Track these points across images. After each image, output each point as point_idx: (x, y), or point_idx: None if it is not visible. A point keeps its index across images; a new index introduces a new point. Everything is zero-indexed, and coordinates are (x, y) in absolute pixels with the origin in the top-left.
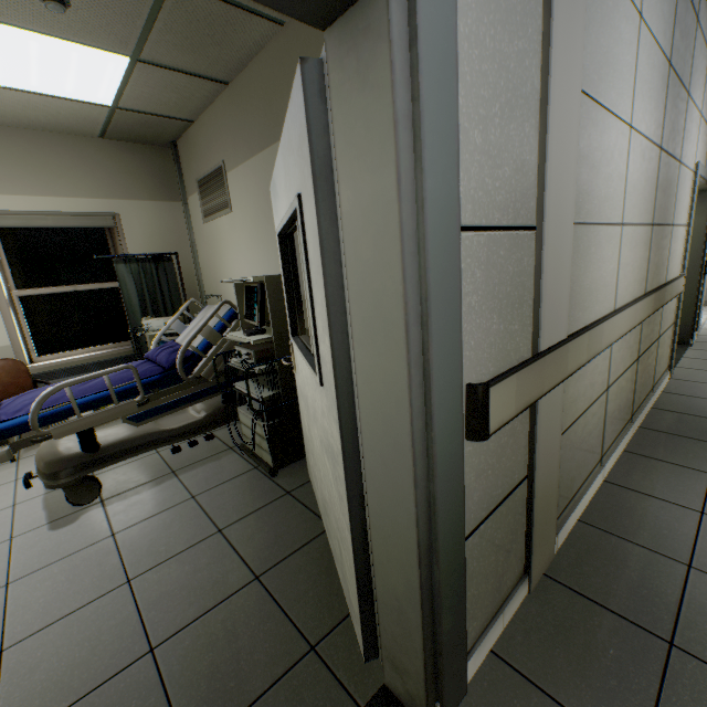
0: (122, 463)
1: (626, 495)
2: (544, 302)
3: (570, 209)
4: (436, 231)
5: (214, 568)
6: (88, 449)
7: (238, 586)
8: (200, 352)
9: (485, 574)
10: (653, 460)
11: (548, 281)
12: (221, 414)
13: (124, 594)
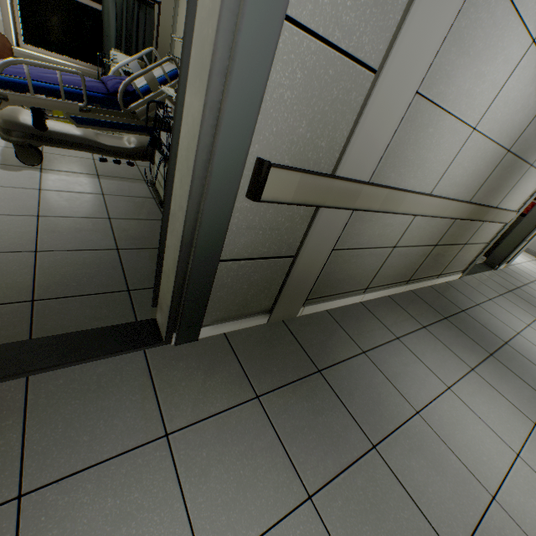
0: (65, 154)
1: (365, 313)
2: (355, 139)
3: (418, 76)
4: (258, 2)
5: (95, 234)
6: (38, 126)
7: (104, 248)
8: (139, 93)
9: (236, 292)
10: (400, 307)
11: (367, 124)
12: (144, 152)
13: (32, 221)
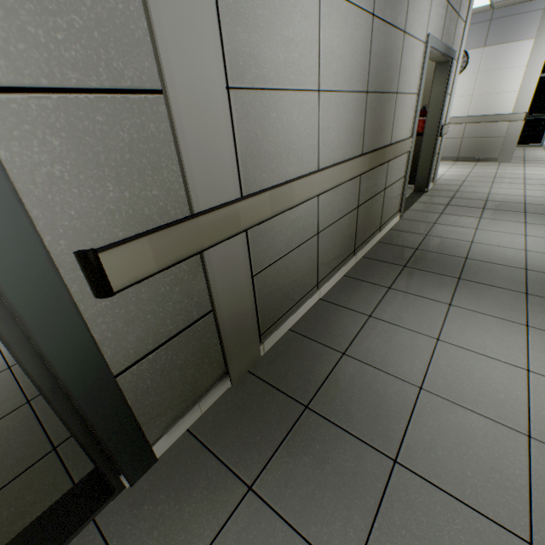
0: None
1: (329, 308)
2: (189, 167)
3: (216, 72)
4: None
5: None
6: None
7: (9, 410)
8: None
9: (169, 386)
10: (359, 281)
11: (192, 147)
12: None
13: None
